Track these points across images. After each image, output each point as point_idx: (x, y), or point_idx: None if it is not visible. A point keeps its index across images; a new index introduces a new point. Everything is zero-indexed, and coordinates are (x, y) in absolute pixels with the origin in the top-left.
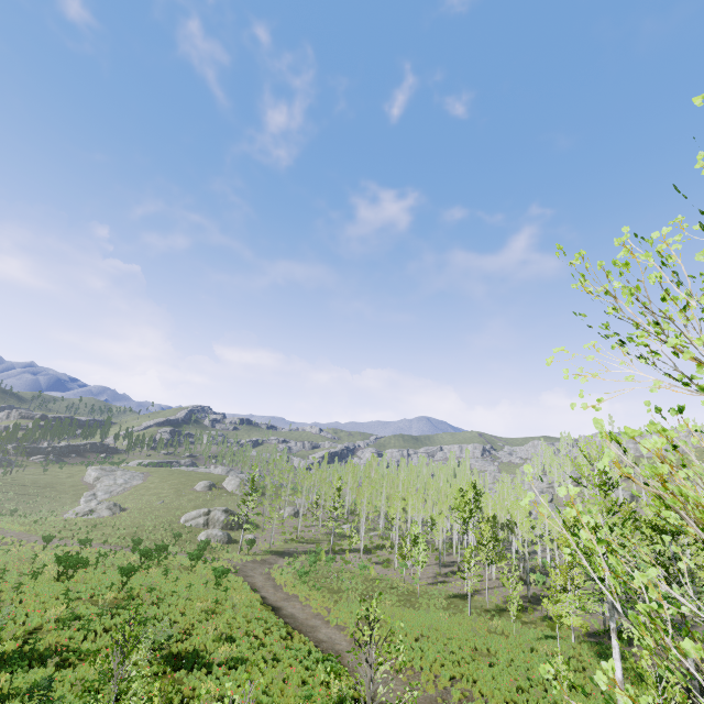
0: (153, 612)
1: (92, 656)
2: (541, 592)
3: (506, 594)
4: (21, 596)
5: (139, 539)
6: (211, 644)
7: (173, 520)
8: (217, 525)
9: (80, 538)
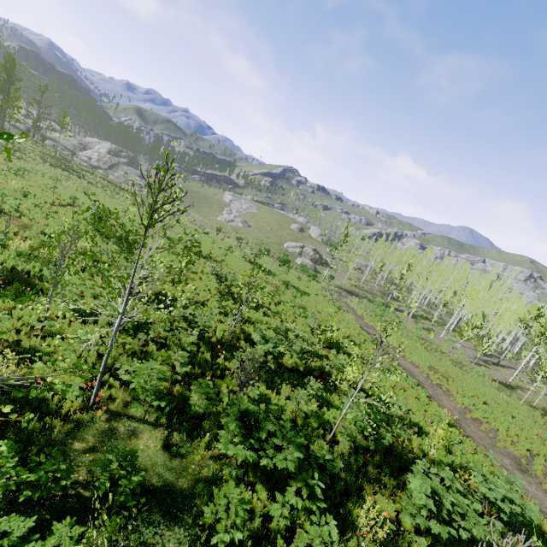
0: (300, 302)
1: (278, 316)
2: None
3: None
4: (227, 261)
5: (268, 249)
6: (344, 340)
7: (279, 244)
8: (307, 257)
9: (231, 235)
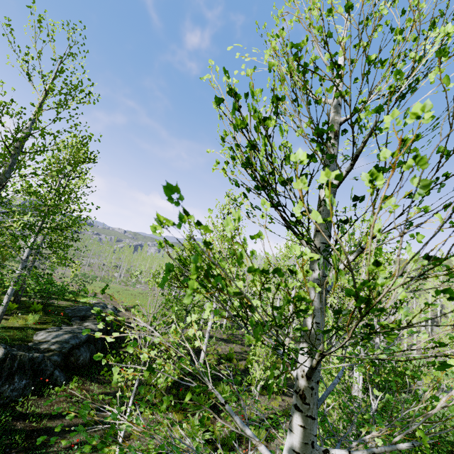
0: None
1: None
2: None
3: None
4: None
5: None
6: None
7: None
8: None
9: None
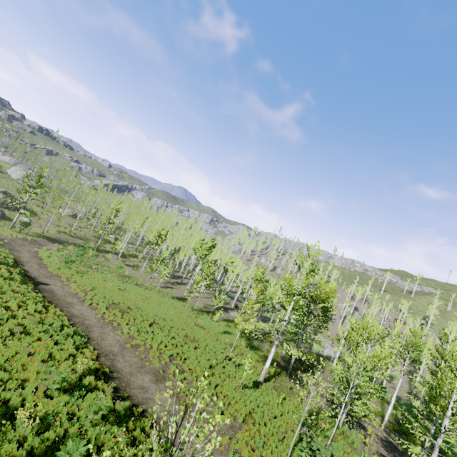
0: None
1: None
2: (223, 305)
3: (206, 302)
4: None
5: None
6: None
7: None
8: None
9: None
